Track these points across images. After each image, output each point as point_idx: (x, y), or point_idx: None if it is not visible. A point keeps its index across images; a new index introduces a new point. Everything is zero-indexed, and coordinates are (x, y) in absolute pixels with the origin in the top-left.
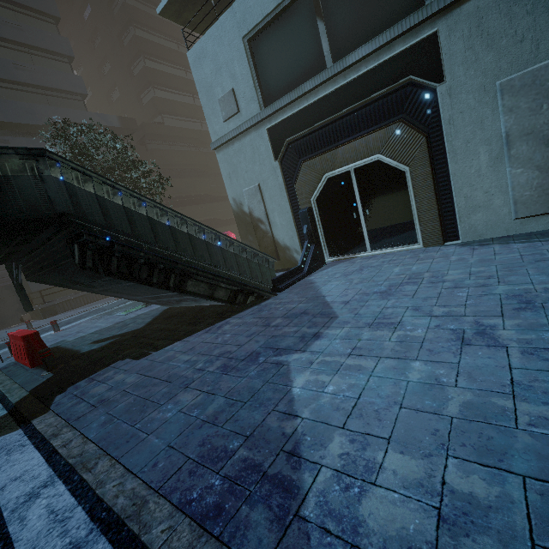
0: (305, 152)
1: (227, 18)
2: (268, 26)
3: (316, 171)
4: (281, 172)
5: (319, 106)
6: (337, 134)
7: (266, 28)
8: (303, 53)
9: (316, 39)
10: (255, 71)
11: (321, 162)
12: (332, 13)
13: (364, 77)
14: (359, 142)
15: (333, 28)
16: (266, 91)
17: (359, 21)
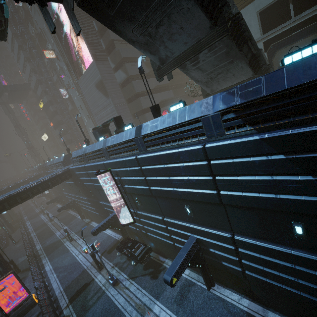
0: (279, 47)
1: (250, 6)
2: (267, 7)
3: (283, 53)
4: (267, 56)
5: (286, 31)
6: (293, 39)
7: (266, 8)
8: (281, 15)
9: (288, 10)
10: (260, 23)
11: (285, 50)
12: (295, 1)
13: (306, 20)
14: (302, 41)
15: (295, 6)
16: (263, 29)
17: (306, 3)
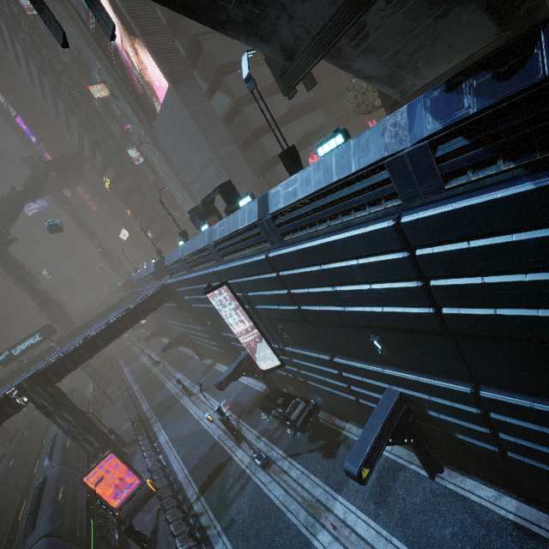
0: None
1: None
2: None
3: None
4: None
5: None
6: None
7: None
8: None
9: None
10: None
11: None
12: None
13: None
14: None
15: None
16: None
17: None
